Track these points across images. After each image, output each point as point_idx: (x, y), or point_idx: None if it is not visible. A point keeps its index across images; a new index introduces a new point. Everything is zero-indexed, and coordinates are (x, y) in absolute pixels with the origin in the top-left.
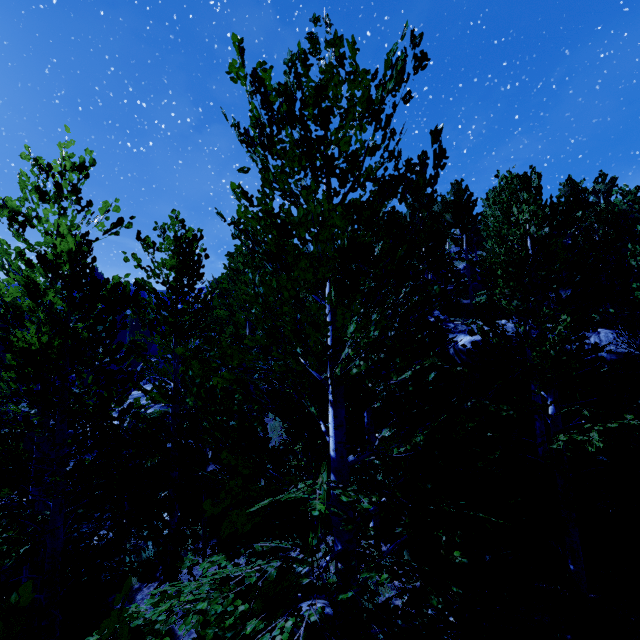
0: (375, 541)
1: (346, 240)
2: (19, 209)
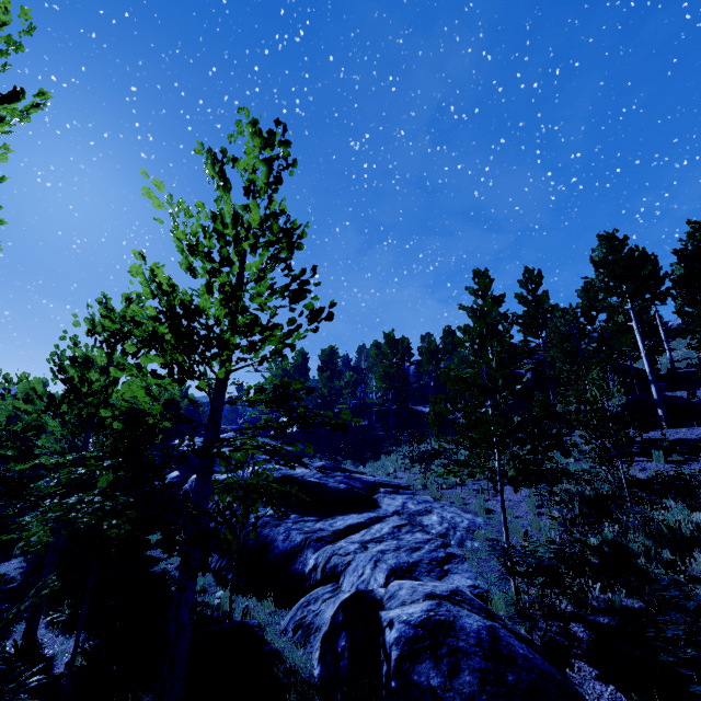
0: None
1: None
2: None
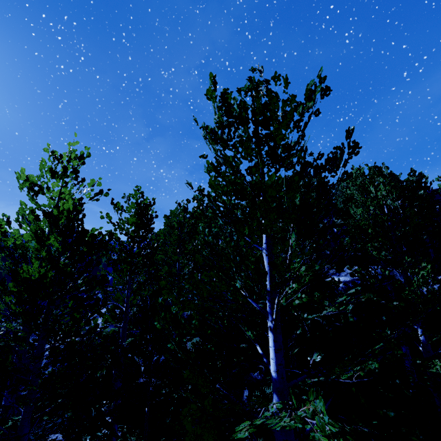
0: None
1: (297, 200)
2: (36, 182)
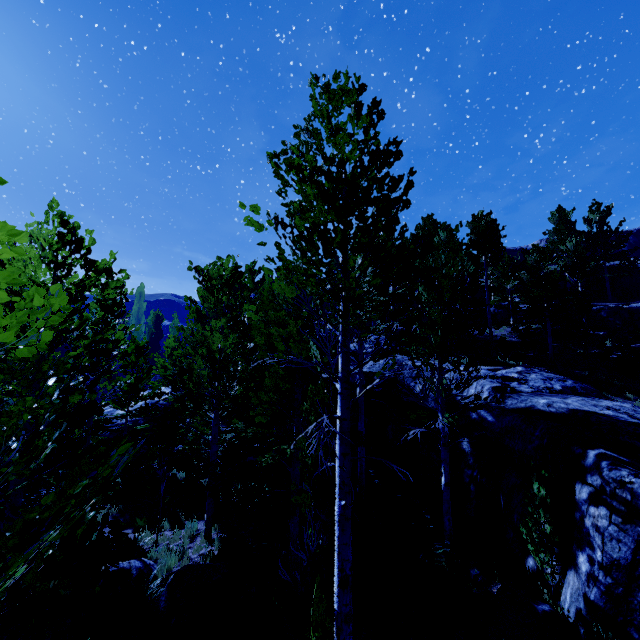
0: (205, 529)
1: None
2: None
